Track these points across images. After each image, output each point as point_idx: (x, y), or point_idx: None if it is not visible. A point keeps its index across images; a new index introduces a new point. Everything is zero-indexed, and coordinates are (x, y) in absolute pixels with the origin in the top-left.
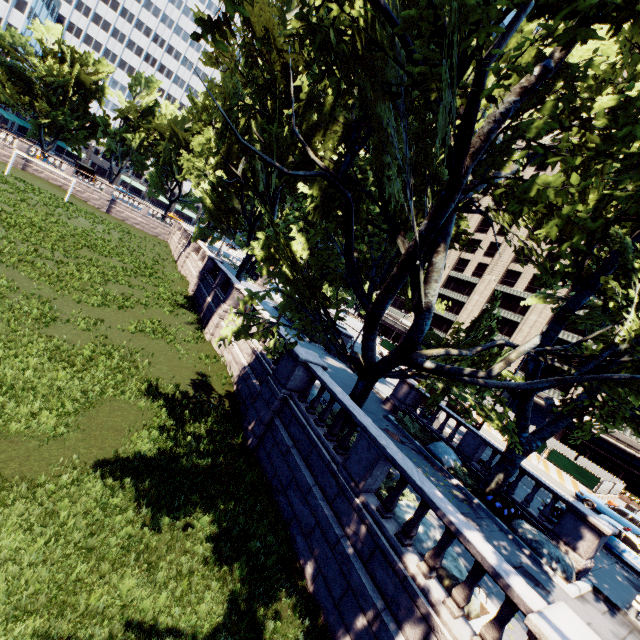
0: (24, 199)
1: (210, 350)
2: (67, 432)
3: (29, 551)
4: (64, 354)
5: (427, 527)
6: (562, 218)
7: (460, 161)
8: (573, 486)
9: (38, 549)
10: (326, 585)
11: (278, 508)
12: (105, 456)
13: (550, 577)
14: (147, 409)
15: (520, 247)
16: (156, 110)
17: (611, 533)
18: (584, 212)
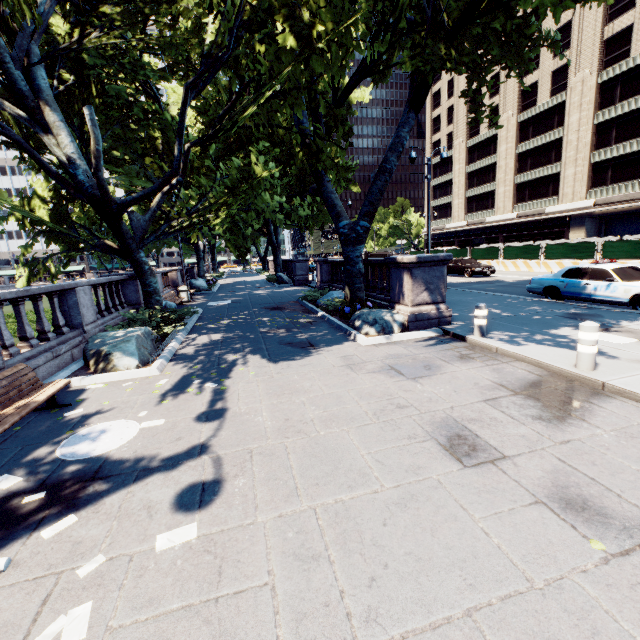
0: None
1: None
2: None
3: None
4: None
5: (126, 333)
6: None
7: None
8: None
9: None
10: None
11: None
12: None
13: (352, 340)
14: None
15: None
16: None
17: (416, 258)
18: None
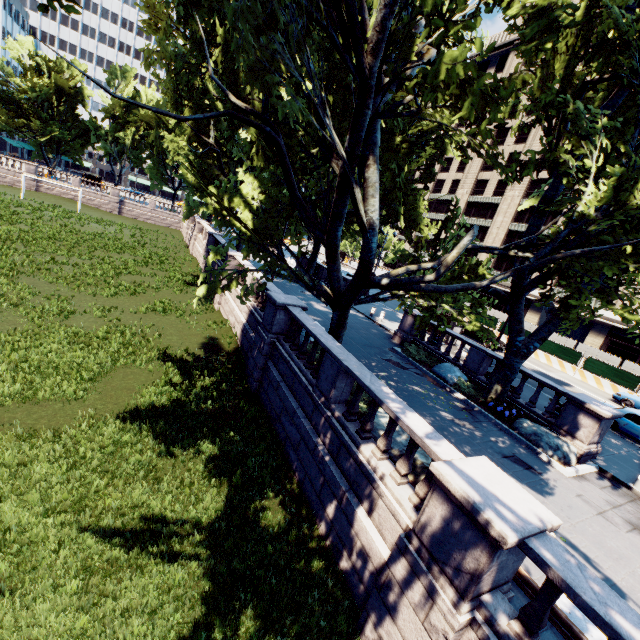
0: (40, 217)
1: (219, 317)
2: (86, 395)
3: (56, 474)
4: (82, 338)
5: (399, 427)
6: (475, 94)
7: (359, 61)
8: (613, 390)
9: (64, 474)
10: (311, 483)
11: (276, 434)
12: (119, 409)
13: (547, 463)
14: (157, 371)
15: None
16: (138, 100)
17: (611, 416)
18: (494, 81)
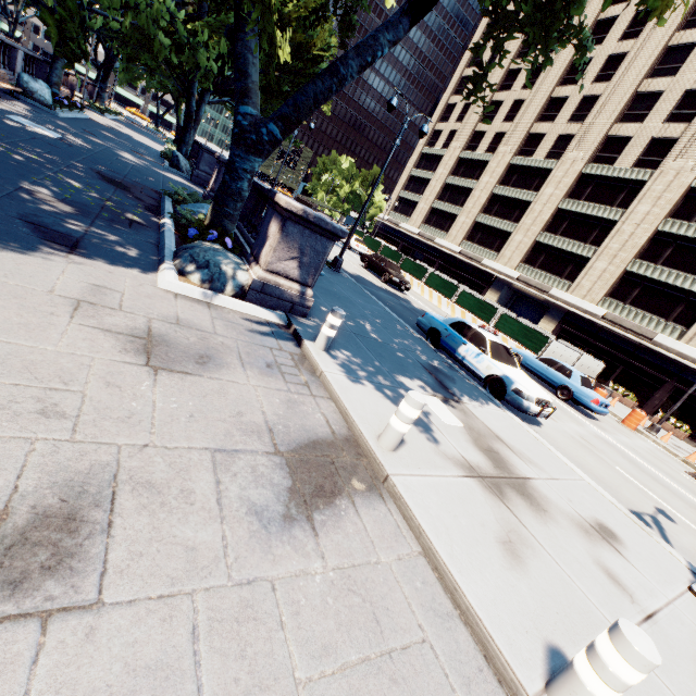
0: None
1: None
2: None
3: None
4: None
5: None
6: None
7: None
8: None
9: None
10: None
11: None
12: None
13: (154, 272)
14: None
15: (549, 98)
16: None
17: (298, 209)
18: None
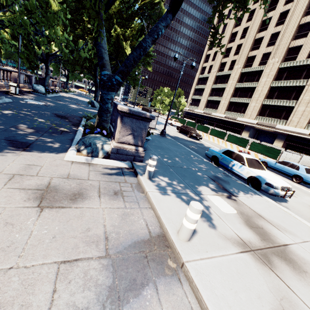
0: None
1: None
2: None
3: None
4: None
5: None
6: None
7: None
8: None
9: None
10: None
11: None
12: None
13: (64, 153)
14: None
15: (254, 40)
16: None
17: (127, 109)
18: None
